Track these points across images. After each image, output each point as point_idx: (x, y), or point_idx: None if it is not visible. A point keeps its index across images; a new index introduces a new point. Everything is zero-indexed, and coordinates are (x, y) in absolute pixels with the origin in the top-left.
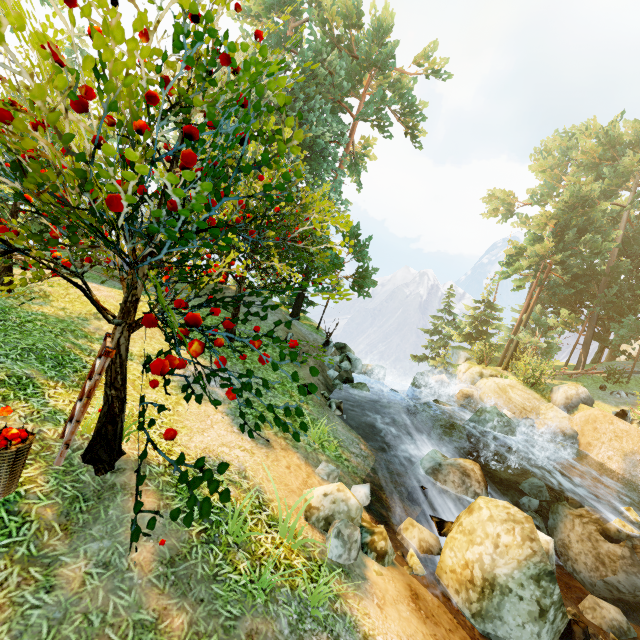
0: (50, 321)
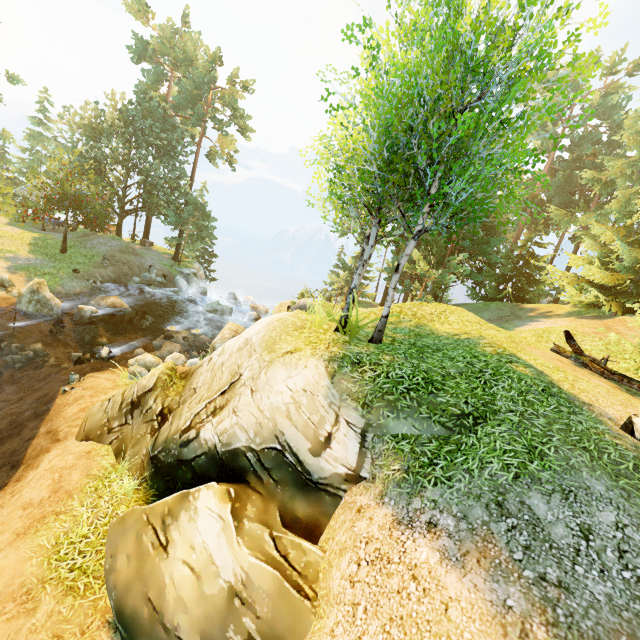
0: None
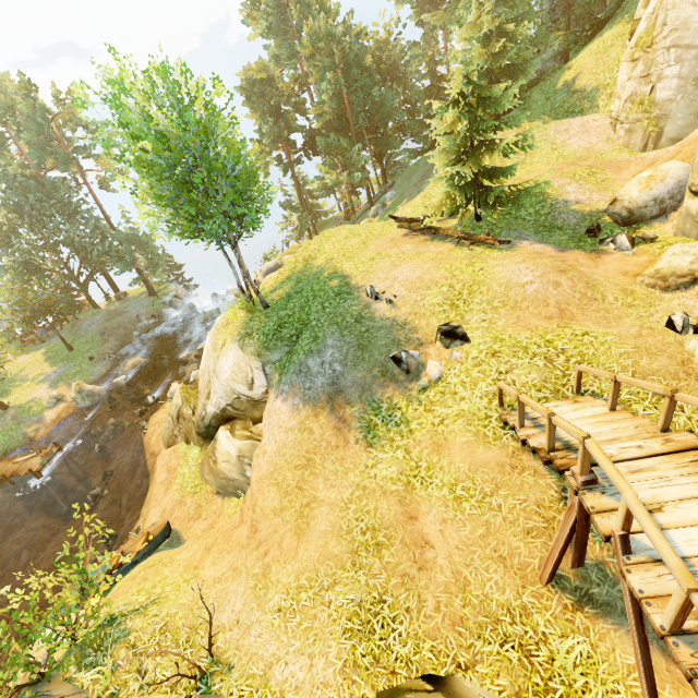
0: (5, 382)
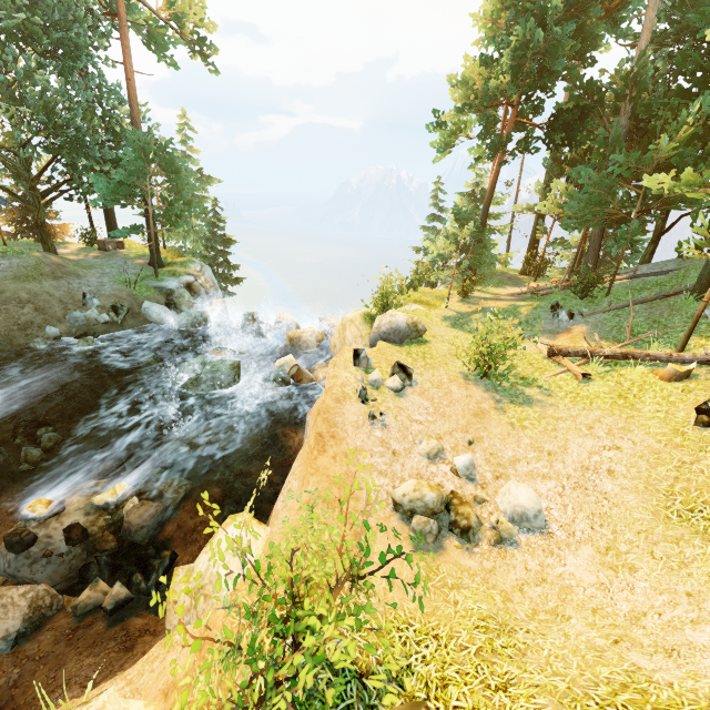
0: None
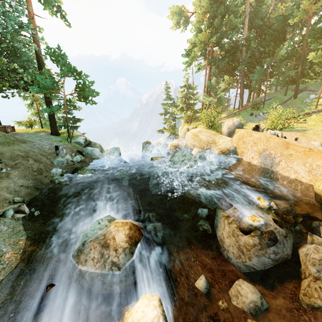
0: None
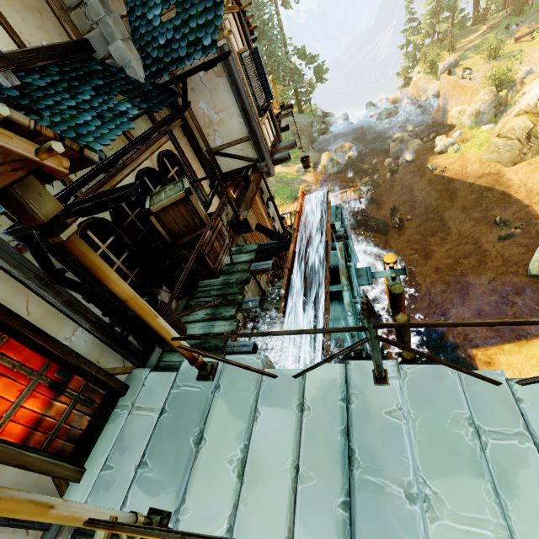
0: None
